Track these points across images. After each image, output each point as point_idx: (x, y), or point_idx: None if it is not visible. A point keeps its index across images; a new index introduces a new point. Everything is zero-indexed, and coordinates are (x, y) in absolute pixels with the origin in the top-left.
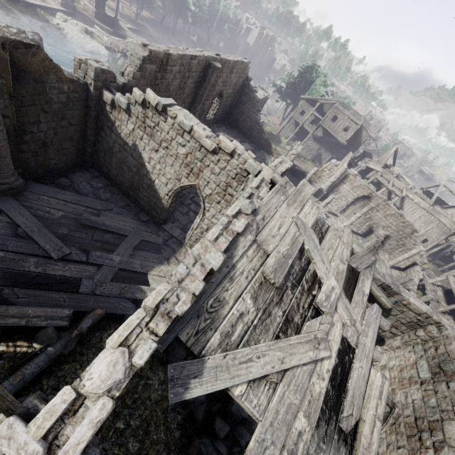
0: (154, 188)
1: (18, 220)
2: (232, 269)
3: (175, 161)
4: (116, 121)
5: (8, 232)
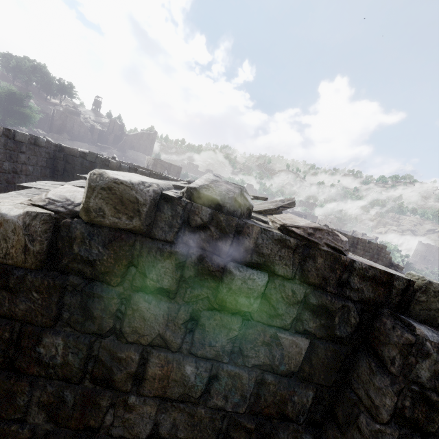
0: None
1: None
2: None
3: None
4: None
5: None
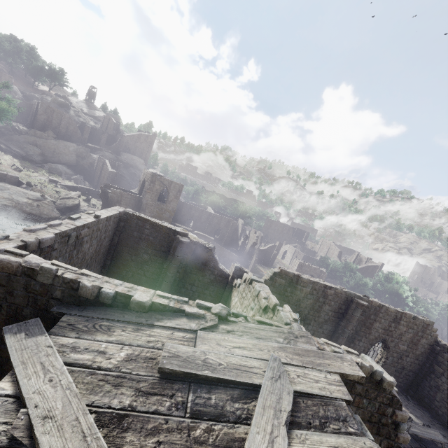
0: None
1: None
2: (148, 326)
3: None
4: (233, 297)
5: None
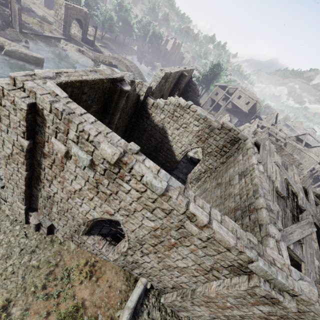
0: (172, 150)
1: None
2: None
3: (190, 134)
4: (152, 113)
5: None
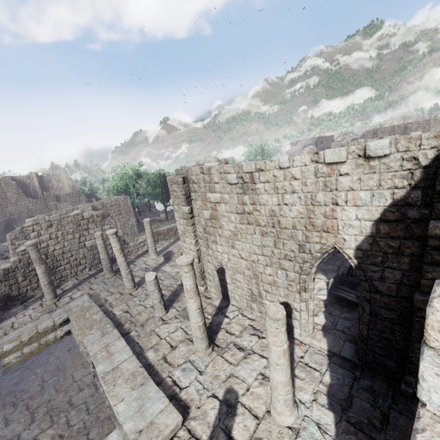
0: None
1: None
2: None
3: None
4: None
5: None
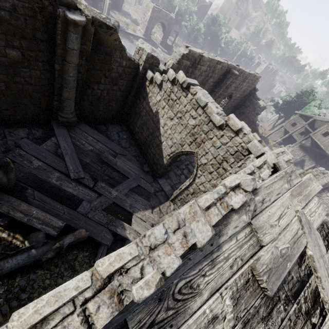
0: (160, 148)
1: (62, 143)
2: (216, 250)
3: (184, 130)
4: (149, 93)
5: (52, 149)
